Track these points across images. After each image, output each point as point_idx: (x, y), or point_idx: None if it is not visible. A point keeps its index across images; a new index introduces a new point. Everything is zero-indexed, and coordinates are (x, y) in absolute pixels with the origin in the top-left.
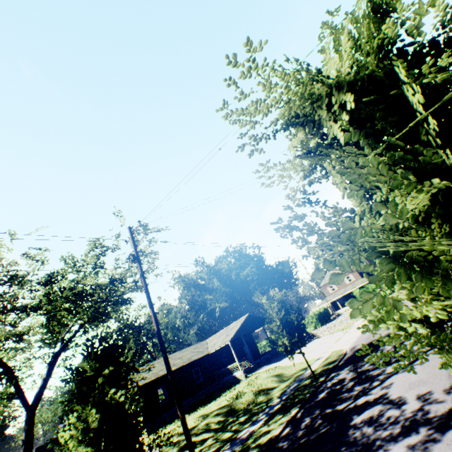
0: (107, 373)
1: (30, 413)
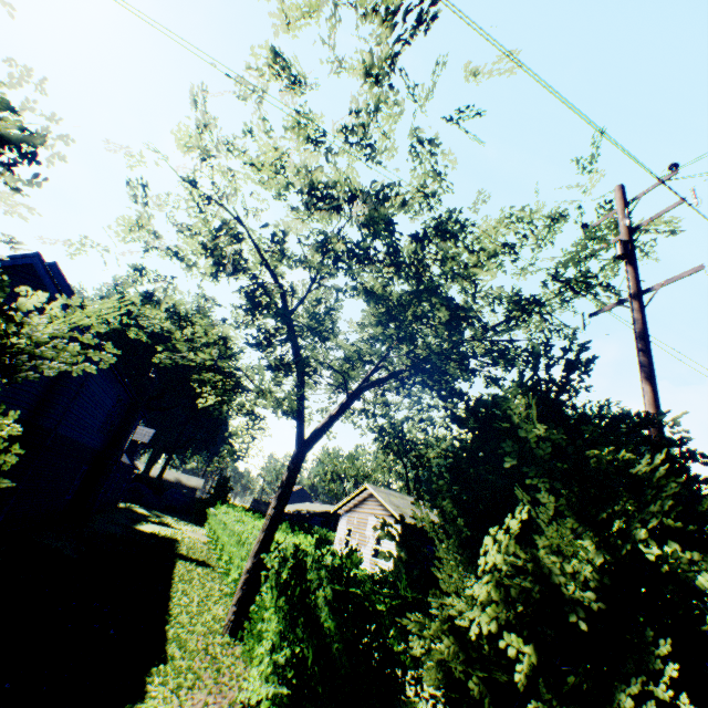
0: (595, 462)
1: (301, 451)
